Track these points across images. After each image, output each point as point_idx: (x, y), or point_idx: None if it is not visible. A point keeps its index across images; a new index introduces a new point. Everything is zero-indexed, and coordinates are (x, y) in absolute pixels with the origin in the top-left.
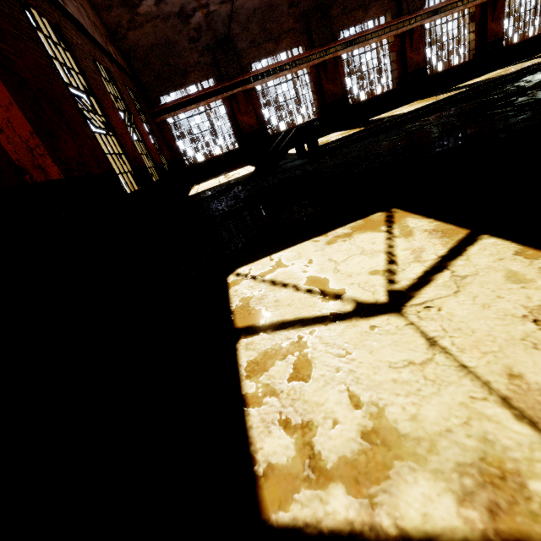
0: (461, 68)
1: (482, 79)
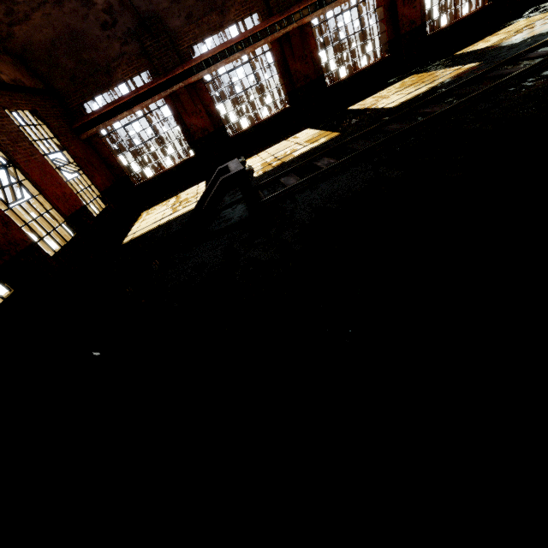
0: (473, 18)
1: (497, 40)
